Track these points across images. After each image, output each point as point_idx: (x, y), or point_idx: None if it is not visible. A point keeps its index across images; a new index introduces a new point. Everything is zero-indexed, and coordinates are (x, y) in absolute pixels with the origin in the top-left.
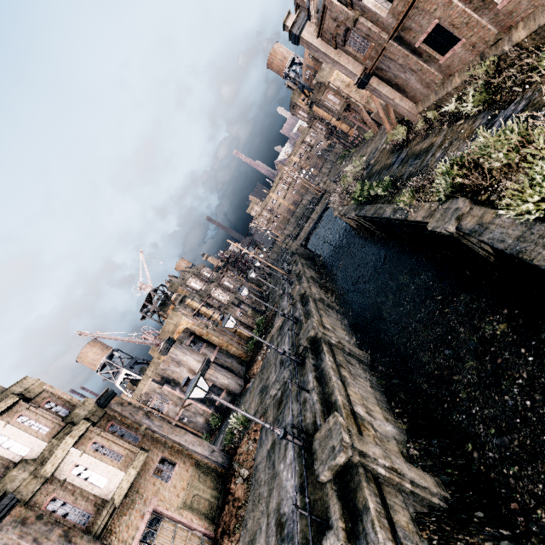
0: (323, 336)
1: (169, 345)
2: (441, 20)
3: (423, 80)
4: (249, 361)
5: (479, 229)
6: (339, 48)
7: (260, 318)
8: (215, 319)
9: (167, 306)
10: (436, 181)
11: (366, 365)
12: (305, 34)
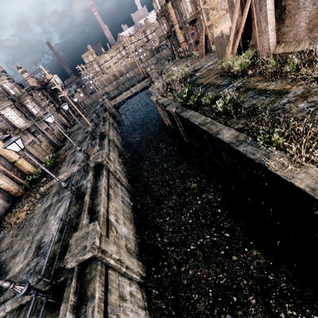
0: (101, 257)
1: None
2: None
3: (317, 18)
4: (18, 199)
5: None
6: None
7: (50, 156)
8: None
9: None
10: None
11: (137, 285)
12: None
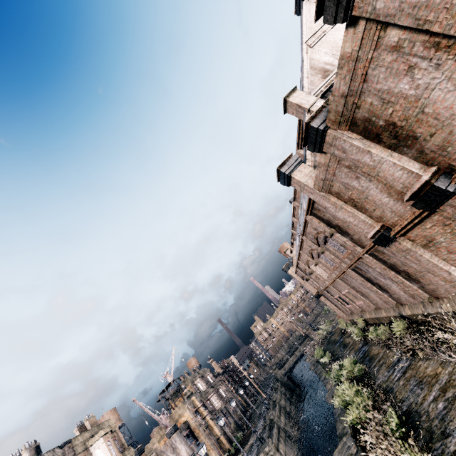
0: (273, 454)
1: (174, 430)
2: (340, 296)
3: (344, 308)
4: None
5: (335, 405)
6: (305, 280)
7: (239, 433)
8: (206, 421)
9: (176, 397)
10: (330, 372)
11: None
12: (289, 271)
